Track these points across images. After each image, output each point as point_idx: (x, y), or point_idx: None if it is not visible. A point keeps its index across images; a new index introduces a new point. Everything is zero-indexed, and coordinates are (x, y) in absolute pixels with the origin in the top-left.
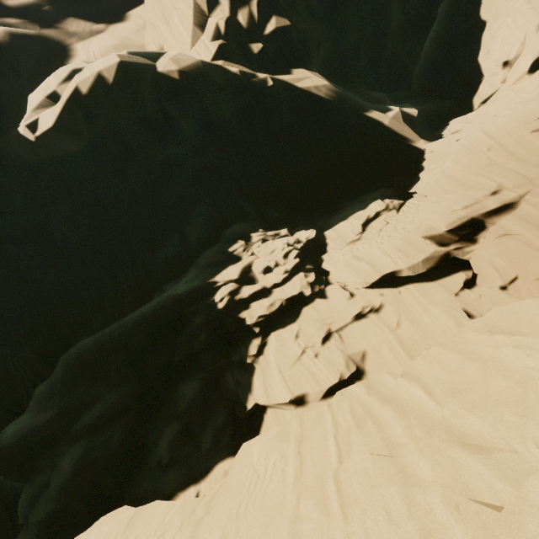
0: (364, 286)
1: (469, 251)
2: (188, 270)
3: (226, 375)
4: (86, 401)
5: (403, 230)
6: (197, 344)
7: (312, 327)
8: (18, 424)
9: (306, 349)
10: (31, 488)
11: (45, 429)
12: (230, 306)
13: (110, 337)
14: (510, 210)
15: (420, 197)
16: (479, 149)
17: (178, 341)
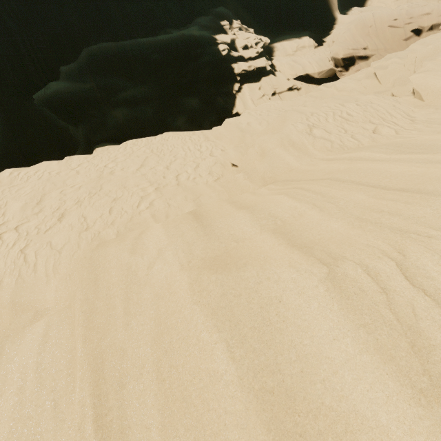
0: (294, 77)
1: (343, 74)
2: (185, 26)
3: (216, 98)
4: (118, 86)
5: (319, 55)
6: (202, 74)
7: (268, 86)
8: (63, 83)
9: (265, 95)
10: (87, 125)
11: (91, 93)
12: (227, 57)
13: (132, 48)
14: (366, 60)
15: (327, 45)
16: (367, 24)
17: (185, 70)
